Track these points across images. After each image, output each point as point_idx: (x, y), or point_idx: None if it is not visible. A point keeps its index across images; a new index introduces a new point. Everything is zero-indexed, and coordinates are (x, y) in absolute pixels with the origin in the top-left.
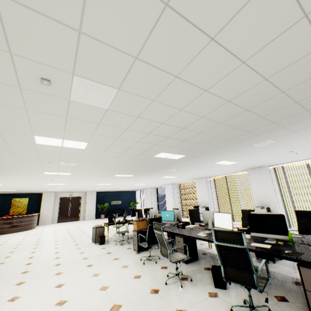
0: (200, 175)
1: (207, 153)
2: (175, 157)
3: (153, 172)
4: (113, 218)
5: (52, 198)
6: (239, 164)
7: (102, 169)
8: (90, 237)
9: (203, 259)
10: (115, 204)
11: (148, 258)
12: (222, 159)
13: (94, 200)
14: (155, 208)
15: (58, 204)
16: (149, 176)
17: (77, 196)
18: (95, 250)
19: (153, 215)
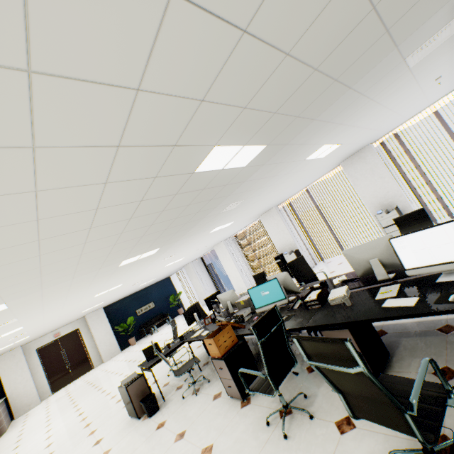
0: (270, 204)
1: (309, 124)
2: (242, 161)
3: (194, 226)
4: (156, 351)
5: (20, 360)
6: (340, 149)
7: (81, 262)
8: (122, 403)
9: (397, 348)
10: (146, 312)
11: (281, 409)
12: (324, 139)
13: (105, 323)
14: (212, 288)
15: (38, 363)
16: (189, 239)
17: (71, 331)
18: (146, 444)
19: (229, 305)
